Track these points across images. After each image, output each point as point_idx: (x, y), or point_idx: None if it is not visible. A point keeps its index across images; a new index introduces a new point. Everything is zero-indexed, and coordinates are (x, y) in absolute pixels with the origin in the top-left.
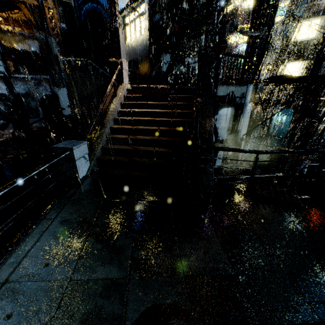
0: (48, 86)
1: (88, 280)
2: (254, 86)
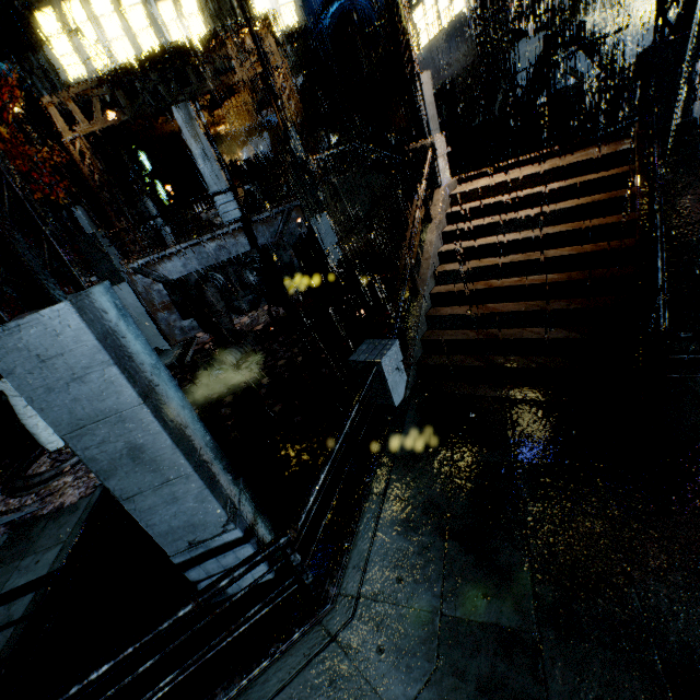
0: (301, 217)
1: (468, 620)
2: None
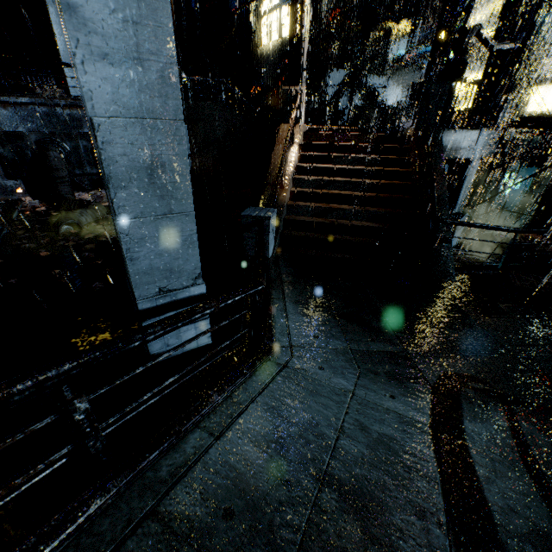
0: None
1: (368, 351)
2: (489, 131)
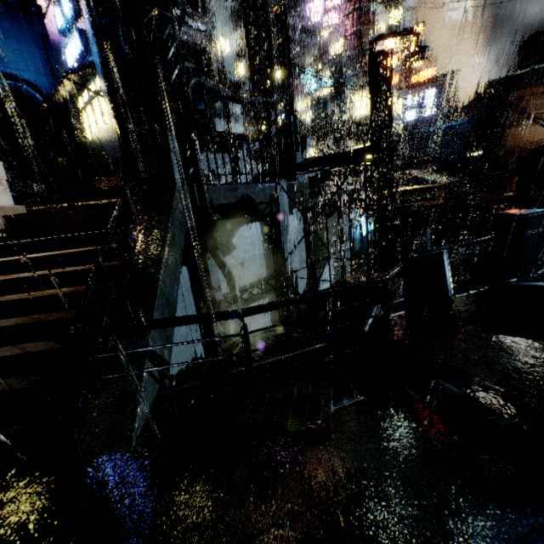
0: None
1: None
2: (288, 182)
